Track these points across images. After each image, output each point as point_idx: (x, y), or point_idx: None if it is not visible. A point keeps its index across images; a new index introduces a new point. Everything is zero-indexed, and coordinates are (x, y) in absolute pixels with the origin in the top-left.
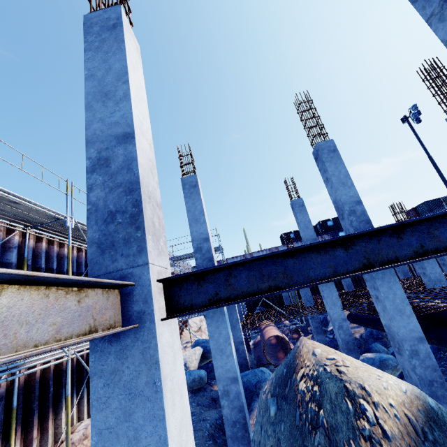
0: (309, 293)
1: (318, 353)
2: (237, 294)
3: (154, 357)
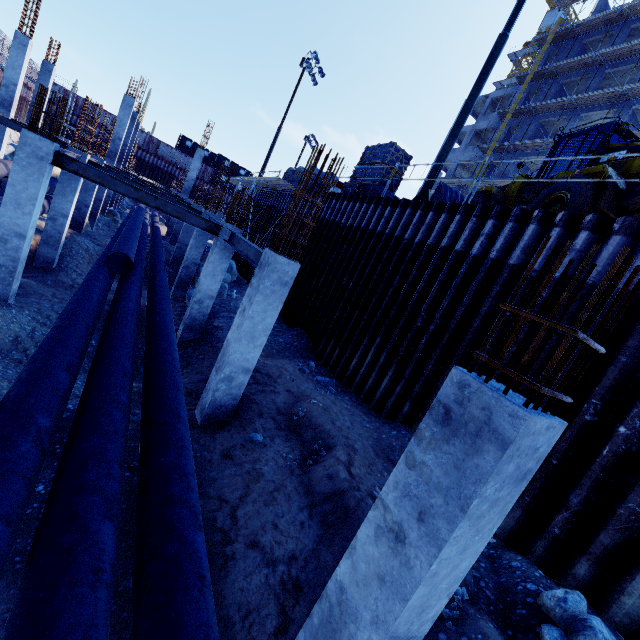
0: None
1: None
2: None
3: (6, 128)
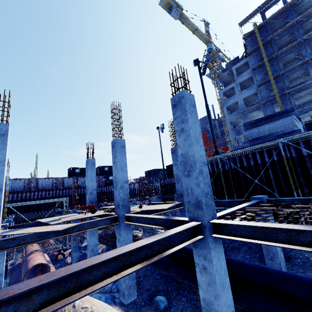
0: (78, 222)
1: (77, 304)
2: (35, 307)
3: None
